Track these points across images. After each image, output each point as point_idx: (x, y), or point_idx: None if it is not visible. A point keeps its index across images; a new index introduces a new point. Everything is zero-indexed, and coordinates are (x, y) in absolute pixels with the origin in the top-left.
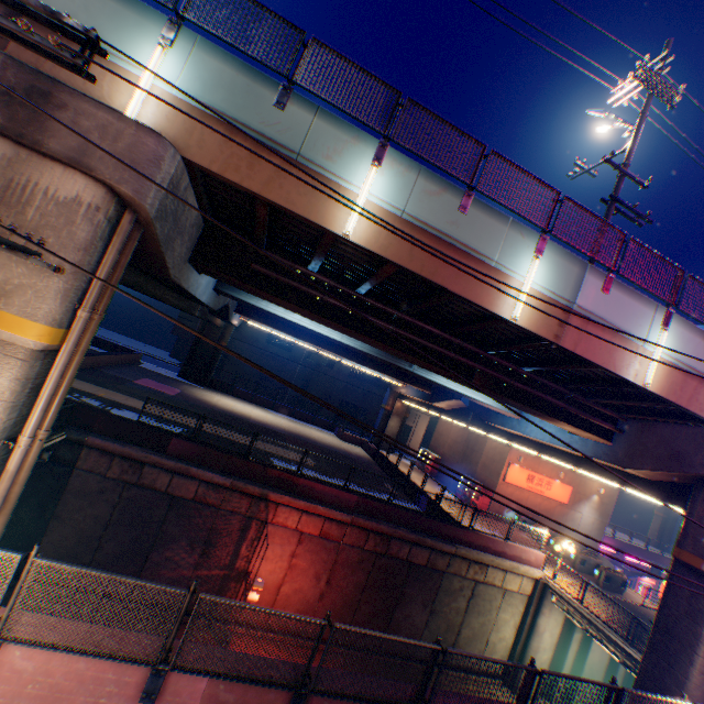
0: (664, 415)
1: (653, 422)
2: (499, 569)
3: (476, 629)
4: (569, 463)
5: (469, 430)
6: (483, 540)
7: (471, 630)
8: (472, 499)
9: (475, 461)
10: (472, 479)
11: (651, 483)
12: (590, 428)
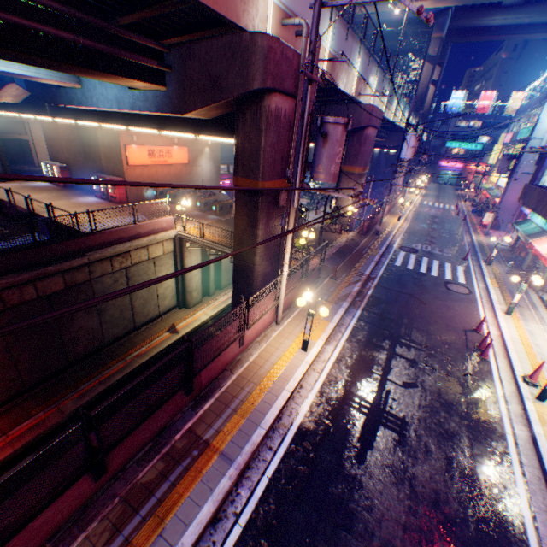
0: (197, 29)
1: (192, 45)
2: (142, 248)
3: (147, 296)
4: (152, 129)
5: (77, 124)
6: (115, 236)
7: (143, 299)
8: (112, 196)
9: (99, 157)
10: (103, 176)
11: (213, 123)
12: (135, 73)
